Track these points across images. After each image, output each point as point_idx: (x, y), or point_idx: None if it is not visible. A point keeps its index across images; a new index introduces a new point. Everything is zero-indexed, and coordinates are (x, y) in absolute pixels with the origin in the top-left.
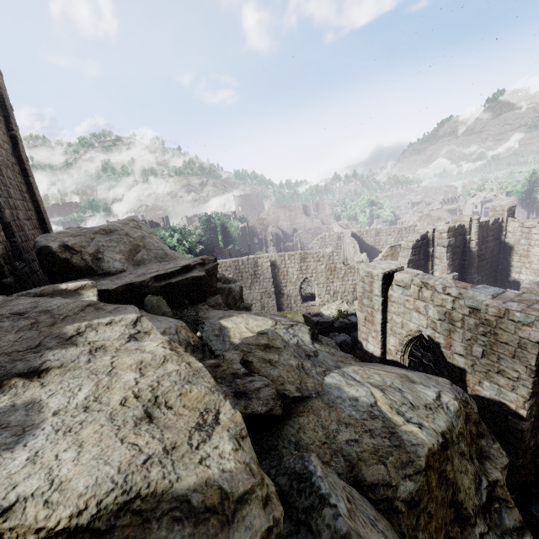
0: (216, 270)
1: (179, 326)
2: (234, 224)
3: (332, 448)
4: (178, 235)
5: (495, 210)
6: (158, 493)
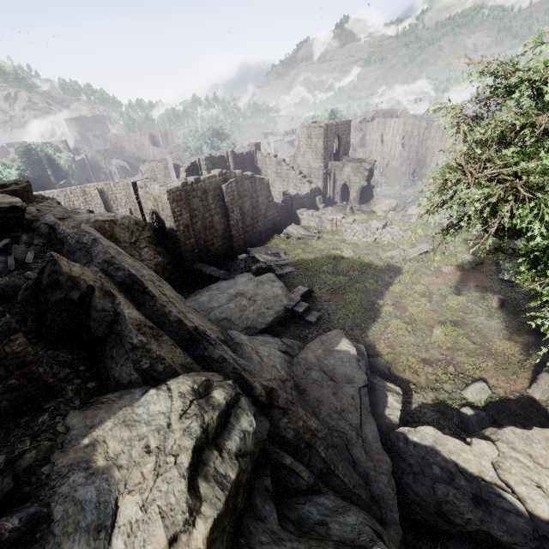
0: (31, 189)
1: None
2: (62, 156)
3: (69, 225)
4: None
5: (250, 146)
6: (0, 202)
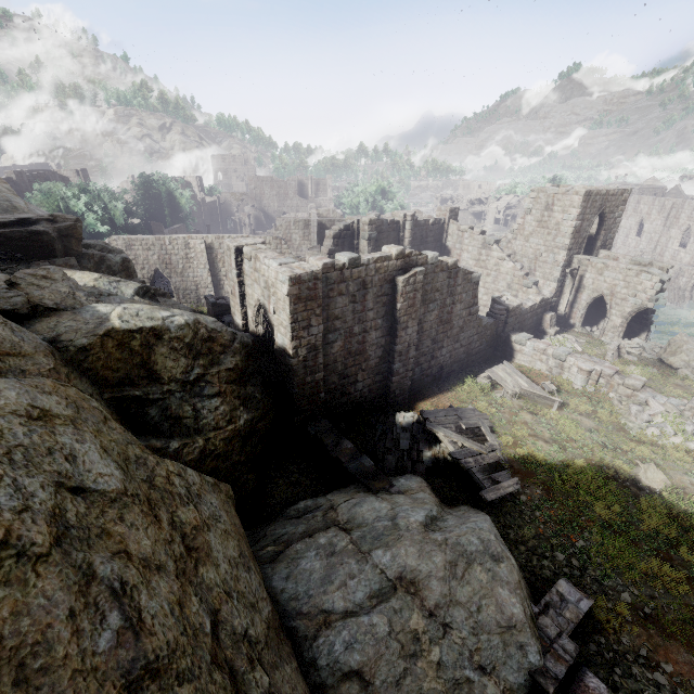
0: (77, 232)
1: None
2: (184, 194)
3: (53, 330)
4: (83, 196)
5: (441, 210)
6: None
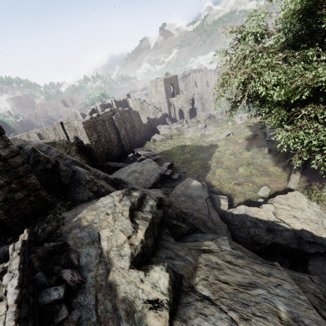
0: None
1: None
2: (9, 119)
3: None
4: None
5: (124, 96)
6: None
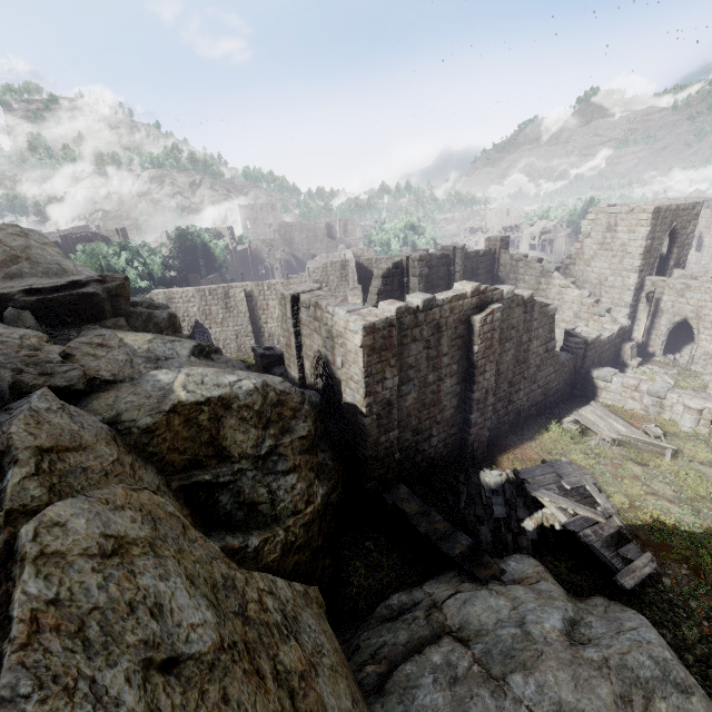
0: (125, 291)
1: (32, 335)
2: (219, 244)
3: (112, 407)
4: (124, 253)
5: (490, 240)
6: None
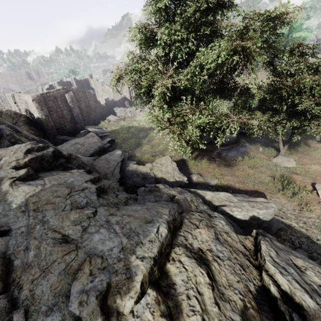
0: None
1: None
2: None
3: None
4: None
5: (85, 76)
6: None
